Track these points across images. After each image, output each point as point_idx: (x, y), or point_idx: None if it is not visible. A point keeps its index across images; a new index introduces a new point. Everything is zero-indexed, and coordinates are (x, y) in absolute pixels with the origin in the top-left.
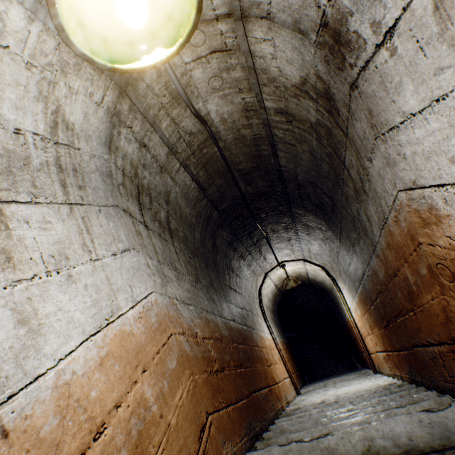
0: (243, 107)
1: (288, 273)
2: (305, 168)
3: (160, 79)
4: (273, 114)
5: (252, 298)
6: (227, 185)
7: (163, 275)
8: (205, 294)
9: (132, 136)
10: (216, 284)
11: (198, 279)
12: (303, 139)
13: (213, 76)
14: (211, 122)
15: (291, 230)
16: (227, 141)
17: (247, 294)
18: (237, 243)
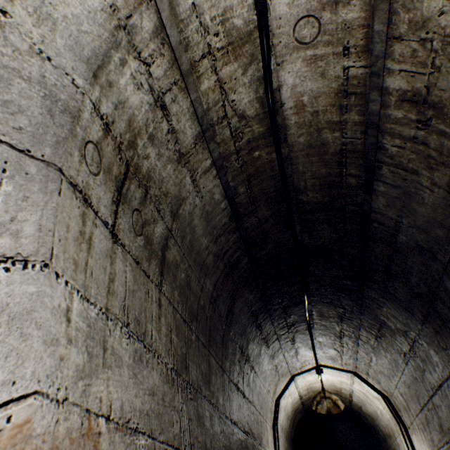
0: (340, 86)
1: (323, 383)
2: (422, 219)
3: (217, 1)
4: (393, 103)
5: (264, 412)
6: (275, 223)
7: (99, 346)
8: (188, 402)
9: (146, 81)
10: (216, 379)
11: (185, 365)
12: (444, 159)
13: (306, 15)
14: (279, 106)
15: (350, 322)
16: (295, 147)
17: (259, 403)
18: (264, 317)
